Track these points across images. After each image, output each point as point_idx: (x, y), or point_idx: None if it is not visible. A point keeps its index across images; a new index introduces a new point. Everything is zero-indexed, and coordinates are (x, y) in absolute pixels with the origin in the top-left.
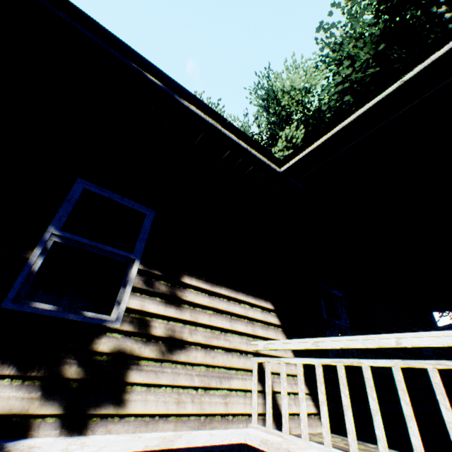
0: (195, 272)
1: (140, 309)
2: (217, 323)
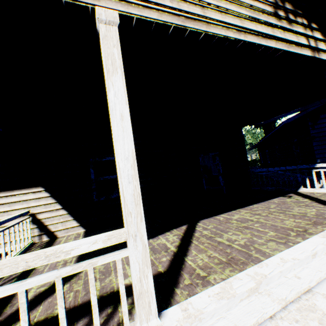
0: None
1: None
2: (1, 210)
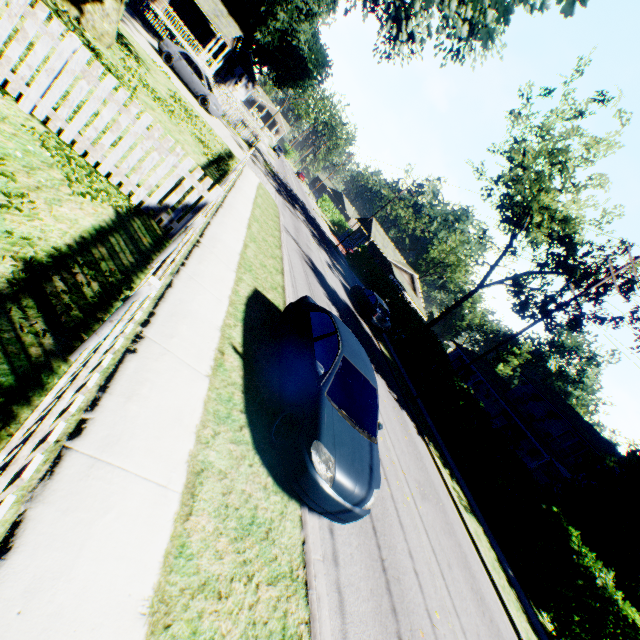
0: None
1: None
2: None
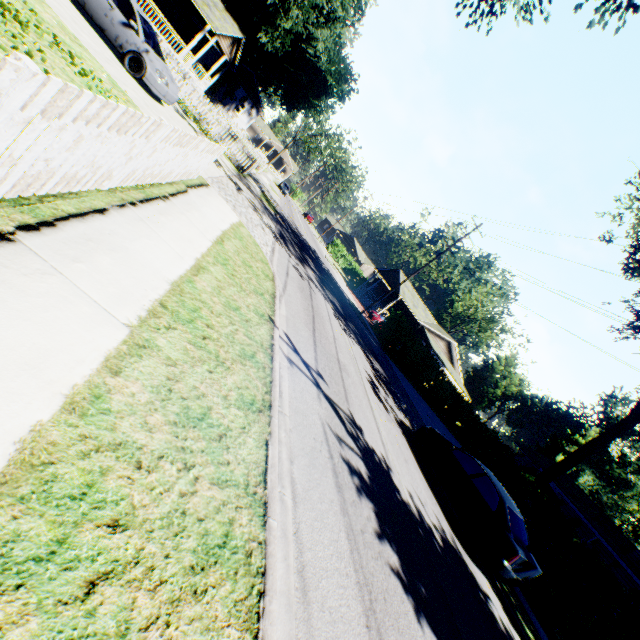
0: None
1: None
2: None
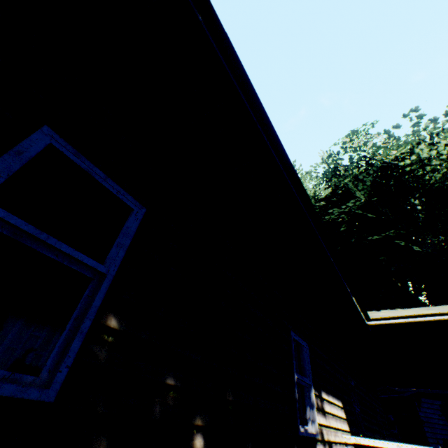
0: (323, 387)
1: (319, 422)
2: (334, 423)
